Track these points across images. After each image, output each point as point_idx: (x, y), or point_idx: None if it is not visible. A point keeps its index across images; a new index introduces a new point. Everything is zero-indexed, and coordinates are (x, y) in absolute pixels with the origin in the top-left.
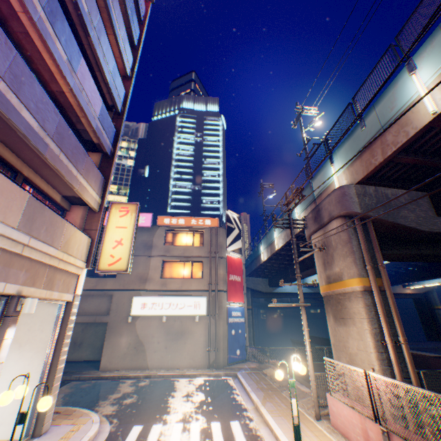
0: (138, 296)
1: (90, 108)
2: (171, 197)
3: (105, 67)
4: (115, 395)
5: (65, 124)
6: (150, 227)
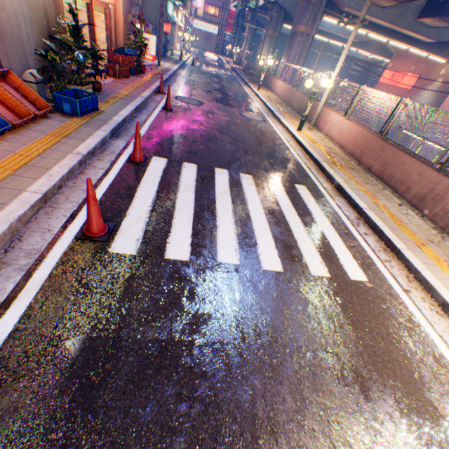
0: (195, 20)
1: None
2: None
3: None
4: None
5: None
6: None
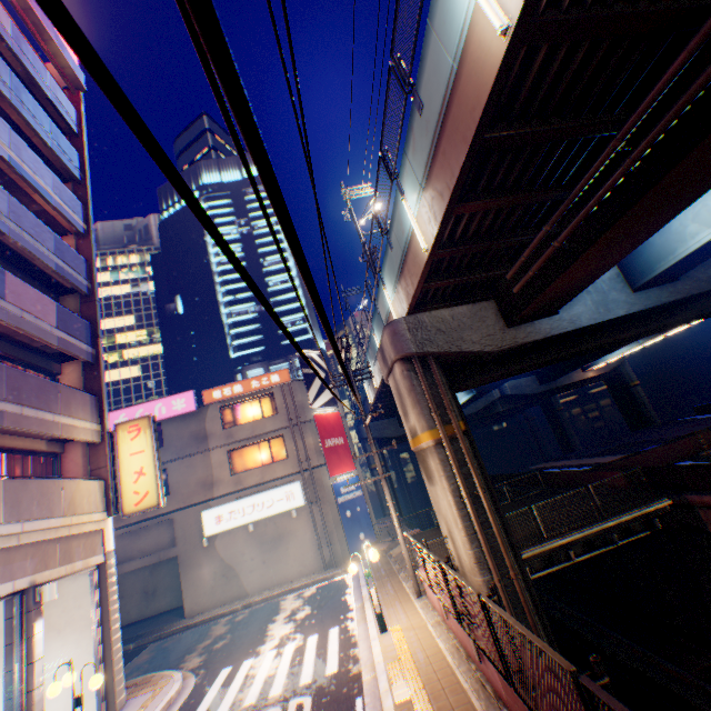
0: (207, 509)
1: (42, 325)
2: (230, 334)
3: (42, 254)
4: (205, 642)
5: (15, 371)
6: (196, 410)
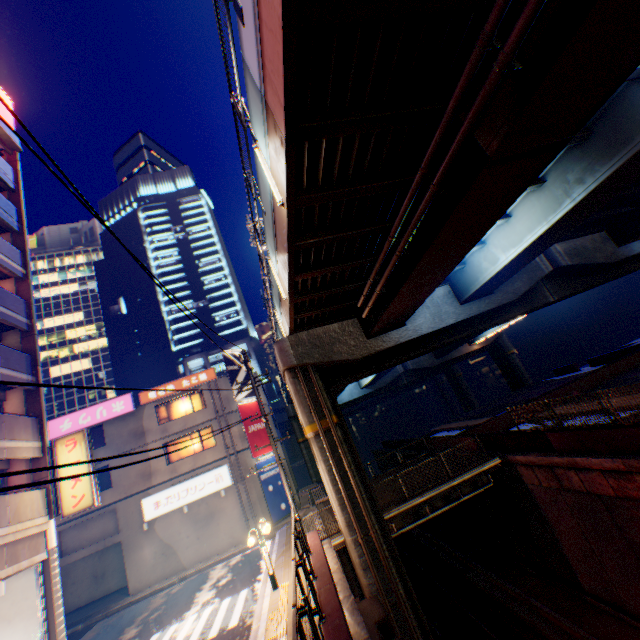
0: (147, 497)
1: None
2: (171, 329)
3: None
4: (143, 615)
5: None
6: (134, 410)
